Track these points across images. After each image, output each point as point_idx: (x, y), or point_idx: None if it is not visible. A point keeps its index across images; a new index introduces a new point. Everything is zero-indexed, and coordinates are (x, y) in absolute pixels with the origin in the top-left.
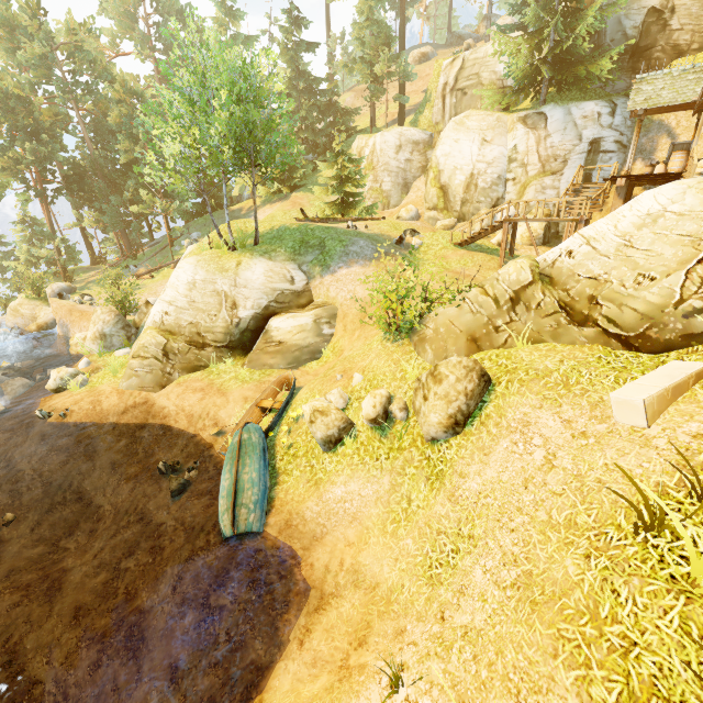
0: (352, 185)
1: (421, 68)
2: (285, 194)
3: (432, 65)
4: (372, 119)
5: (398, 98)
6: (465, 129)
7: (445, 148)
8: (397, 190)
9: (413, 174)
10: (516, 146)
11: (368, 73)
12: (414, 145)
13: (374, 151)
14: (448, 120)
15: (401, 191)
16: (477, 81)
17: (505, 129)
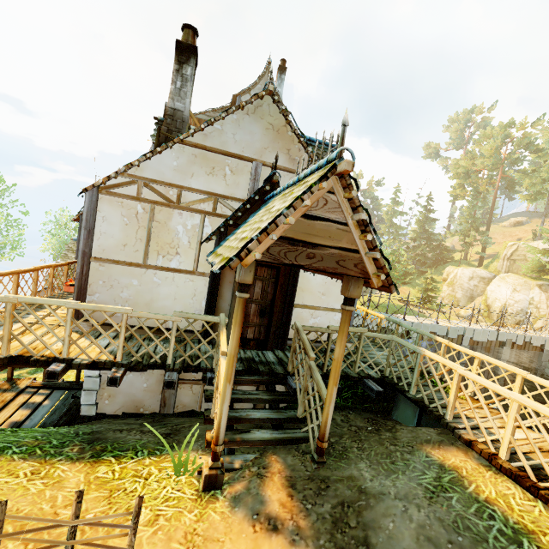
0: (431, 292)
1: (512, 230)
2: (398, 285)
3: (521, 230)
4: (465, 255)
5: (478, 253)
6: (504, 281)
7: (491, 287)
8: (464, 299)
9: (478, 293)
10: (533, 297)
11: (463, 237)
12: (481, 279)
13: (455, 276)
14: (504, 272)
15: (467, 300)
16: (523, 258)
17: (529, 287)
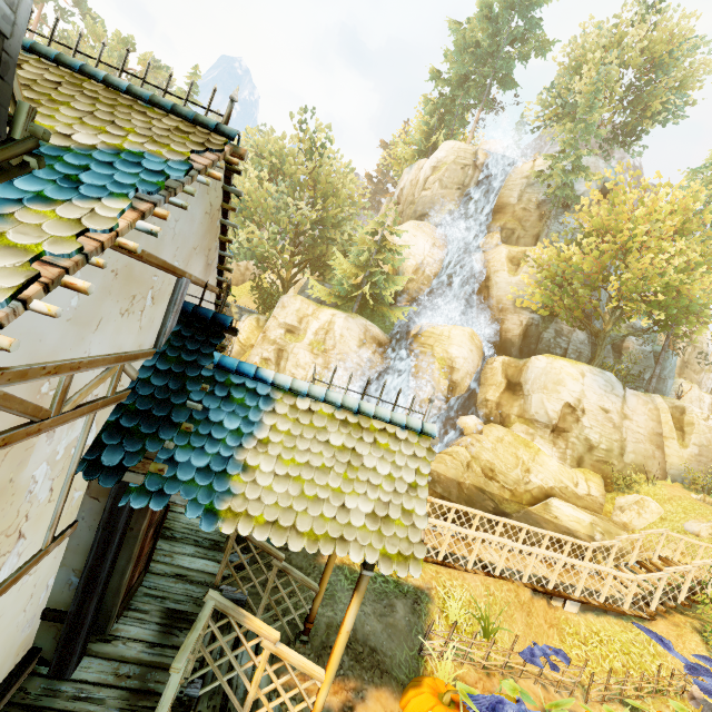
0: None
1: None
2: None
3: None
4: None
5: None
6: None
7: None
8: None
9: None
10: None
11: None
12: None
13: None
14: None
15: None
16: None
17: None
